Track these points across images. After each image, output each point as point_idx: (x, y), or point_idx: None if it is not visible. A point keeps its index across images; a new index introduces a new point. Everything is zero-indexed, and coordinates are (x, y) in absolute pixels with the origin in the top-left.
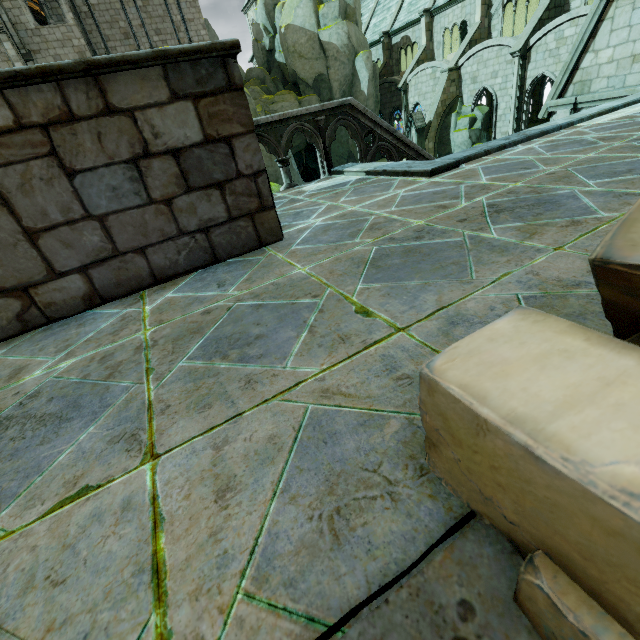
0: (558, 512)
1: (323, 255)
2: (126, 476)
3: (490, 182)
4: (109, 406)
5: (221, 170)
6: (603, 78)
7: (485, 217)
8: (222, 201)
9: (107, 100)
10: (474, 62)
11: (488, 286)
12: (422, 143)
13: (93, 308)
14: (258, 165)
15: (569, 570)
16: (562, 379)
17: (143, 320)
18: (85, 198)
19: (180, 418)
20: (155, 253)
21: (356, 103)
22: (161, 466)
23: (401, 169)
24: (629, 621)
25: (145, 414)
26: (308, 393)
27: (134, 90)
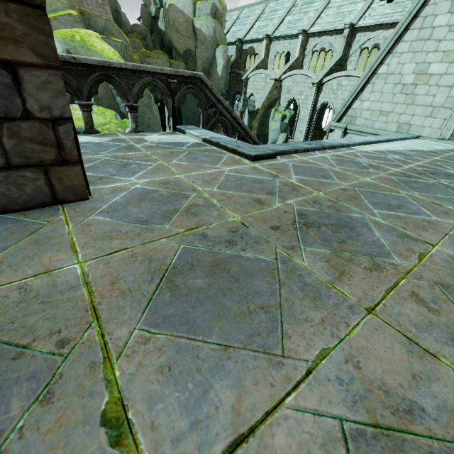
0: None
1: (119, 242)
2: None
3: (299, 183)
4: None
5: None
6: (363, 118)
7: (296, 230)
8: None
9: None
10: (291, 80)
11: (303, 382)
12: (251, 121)
13: None
14: (61, 110)
15: None
16: None
17: None
18: None
19: None
20: None
21: (206, 79)
22: None
23: (231, 146)
24: None
25: None
26: None
27: None
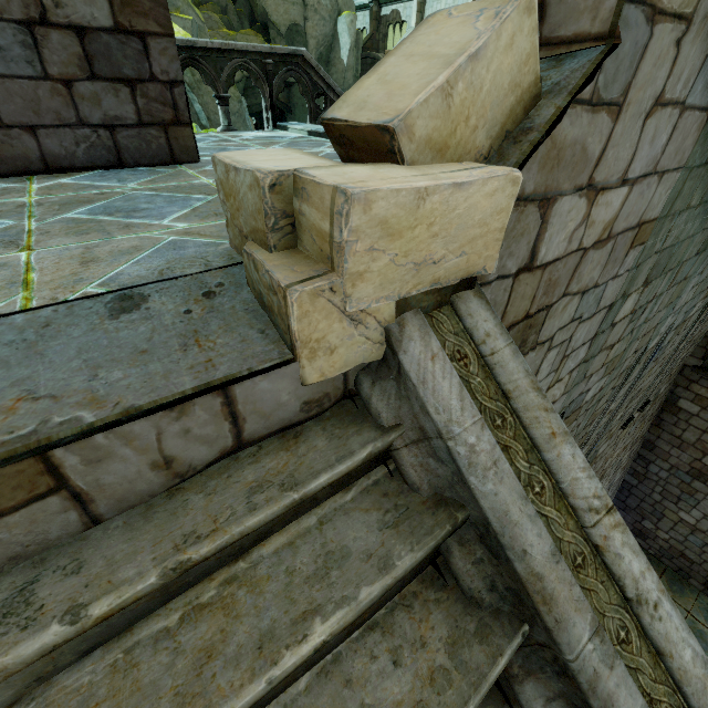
0: (246, 199)
1: None
2: (3, 256)
3: None
4: None
5: (133, 67)
6: None
7: None
8: (132, 101)
9: None
10: None
11: None
12: None
13: None
14: (175, 74)
15: (256, 239)
16: (273, 158)
17: (29, 192)
18: None
19: (58, 237)
20: (48, 137)
21: (309, 57)
22: (37, 253)
23: None
24: (265, 242)
25: (24, 234)
26: (174, 233)
27: None
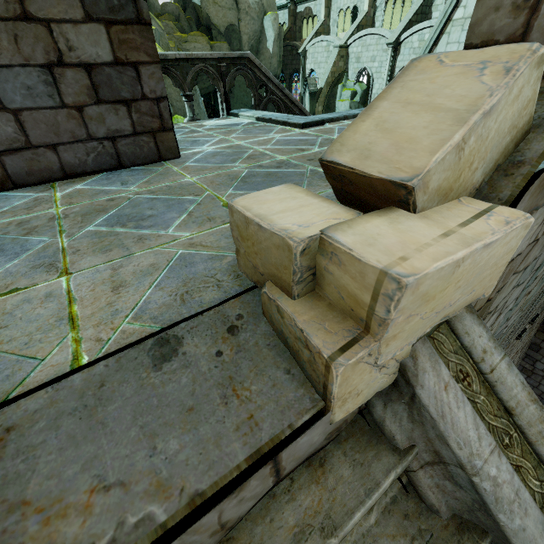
0: (269, 251)
1: (208, 171)
2: (47, 283)
3: None
4: (29, 250)
5: (128, 90)
6: None
7: None
8: (128, 117)
9: (24, 7)
10: (359, 44)
11: None
12: (313, 105)
13: (5, 191)
14: (161, 92)
15: (276, 282)
16: (286, 205)
17: (55, 202)
18: (0, 91)
19: (88, 256)
20: (66, 151)
21: (253, 58)
22: (74, 278)
23: (282, 119)
24: (288, 290)
25: (60, 254)
26: (180, 245)
27: (51, 4)
